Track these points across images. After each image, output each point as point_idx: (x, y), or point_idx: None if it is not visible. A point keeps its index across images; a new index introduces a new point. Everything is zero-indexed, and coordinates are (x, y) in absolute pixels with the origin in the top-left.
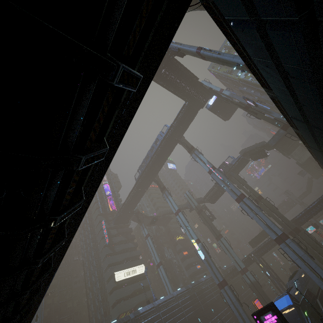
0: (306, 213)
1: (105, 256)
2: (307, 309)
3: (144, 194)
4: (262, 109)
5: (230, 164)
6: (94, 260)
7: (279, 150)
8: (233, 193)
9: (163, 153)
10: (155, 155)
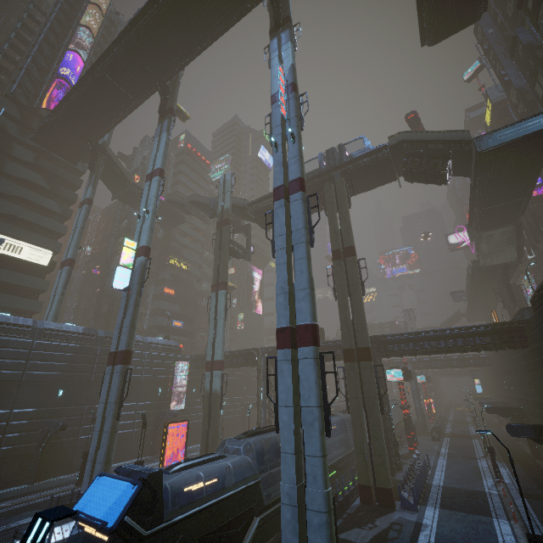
0: (413, 340)
1: None
2: None
3: (126, 108)
4: None
5: (351, 156)
6: None
7: (472, 199)
8: (282, 170)
9: None
10: None
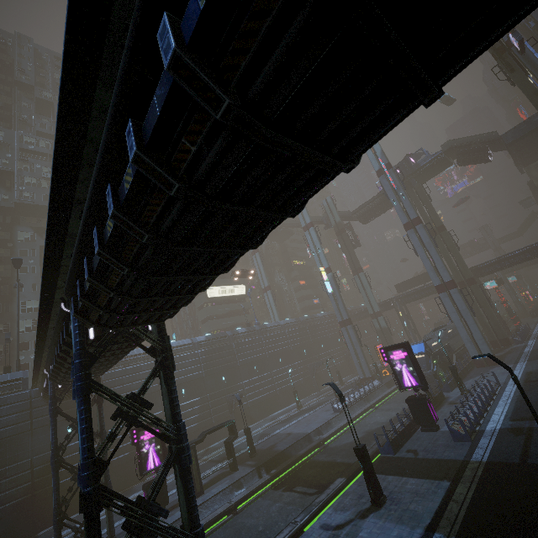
0: (497, 262)
1: None
2: (438, 359)
3: None
4: (529, 63)
5: (417, 165)
6: None
7: (513, 155)
8: (404, 214)
9: None
10: None
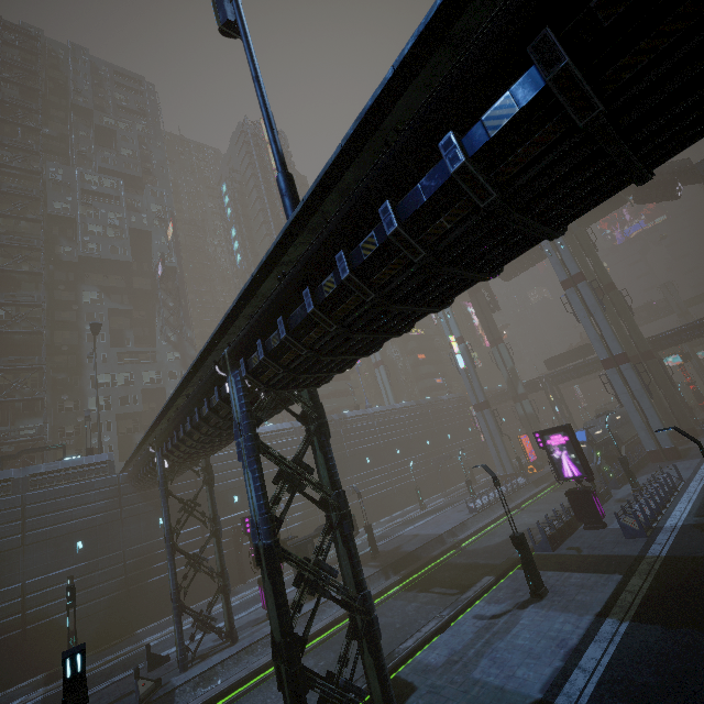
0: (683, 331)
1: None
2: (603, 451)
3: None
4: None
5: None
6: None
7: None
8: (563, 269)
9: None
10: None
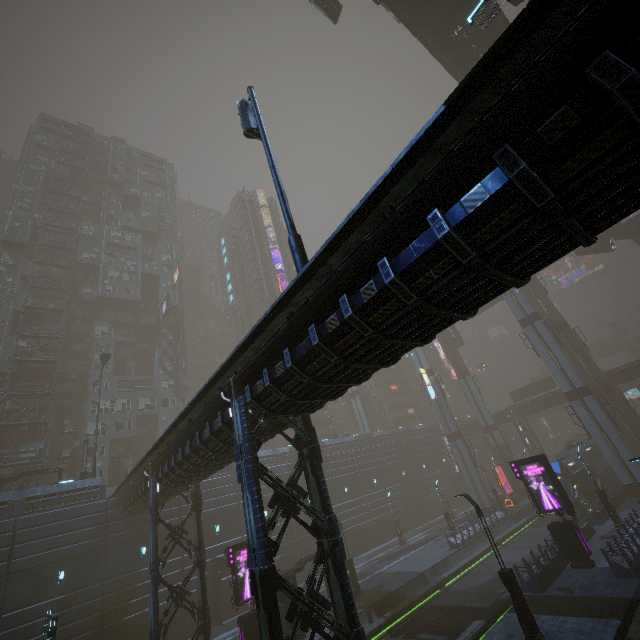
0: (637, 366)
1: None
2: (579, 484)
3: None
4: None
5: None
6: None
7: (639, 243)
8: (519, 309)
9: None
10: None
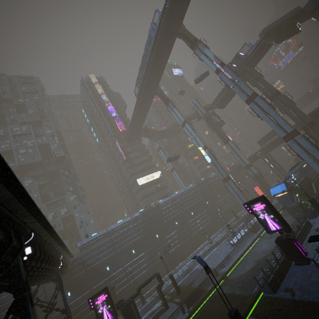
0: None
1: (126, 169)
2: (299, 192)
3: (148, 110)
4: None
5: (246, 56)
6: (118, 173)
7: (318, 19)
8: (243, 94)
9: (160, 56)
10: (150, 61)
